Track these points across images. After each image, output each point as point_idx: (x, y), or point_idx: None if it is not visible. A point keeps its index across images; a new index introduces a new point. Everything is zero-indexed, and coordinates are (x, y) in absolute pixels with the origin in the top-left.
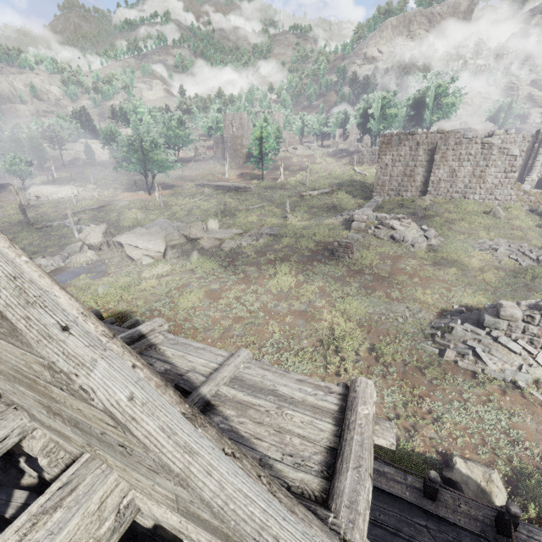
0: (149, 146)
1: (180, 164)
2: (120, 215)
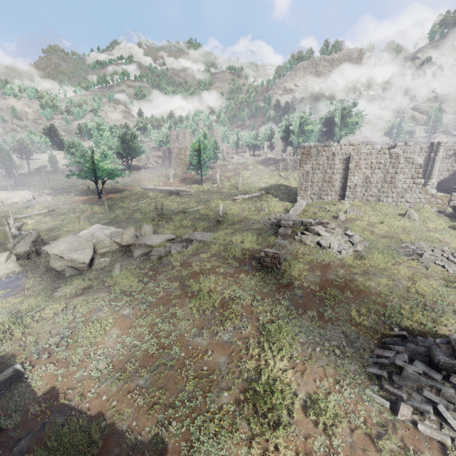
0: (99, 156)
1: (128, 172)
2: (65, 219)
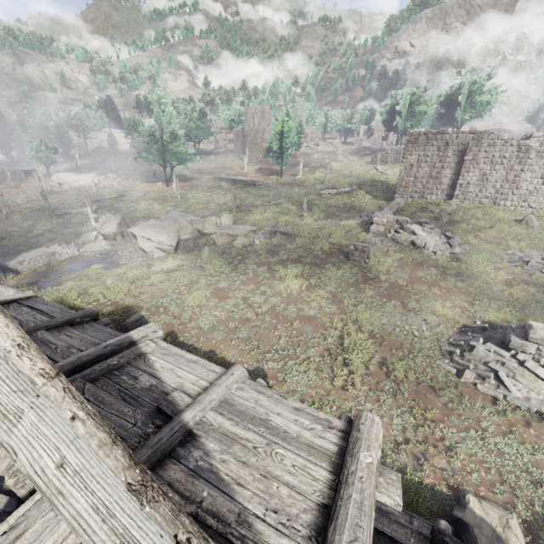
0: (169, 137)
1: (199, 157)
2: (137, 206)
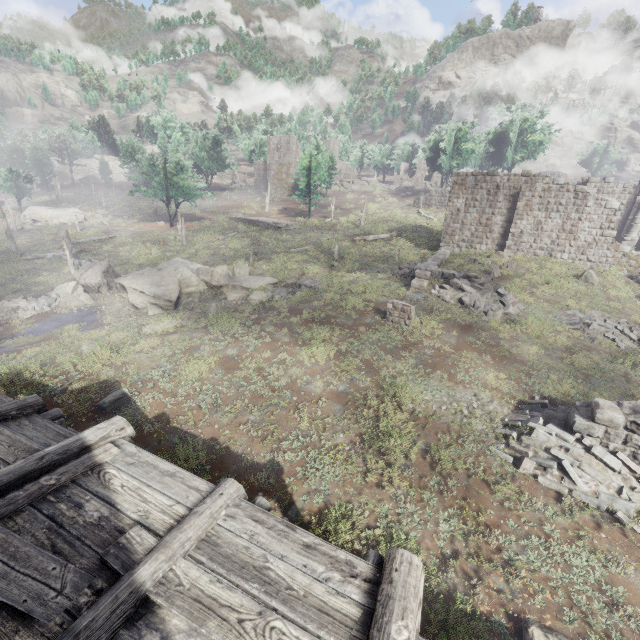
0: (174, 168)
1: (211, 192)
2: (132, 250)
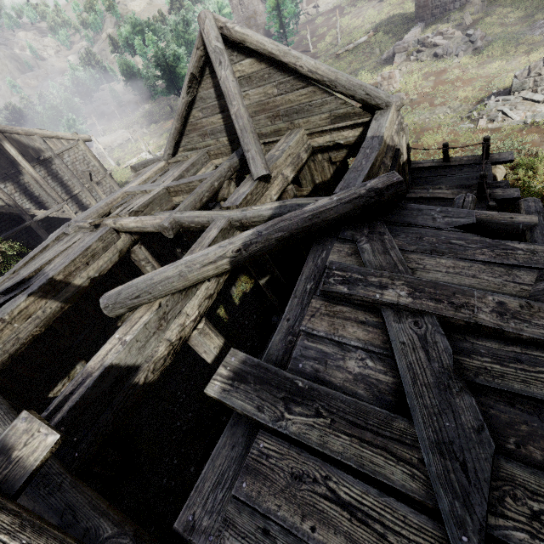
0: (173, 61)
1: None
2: None
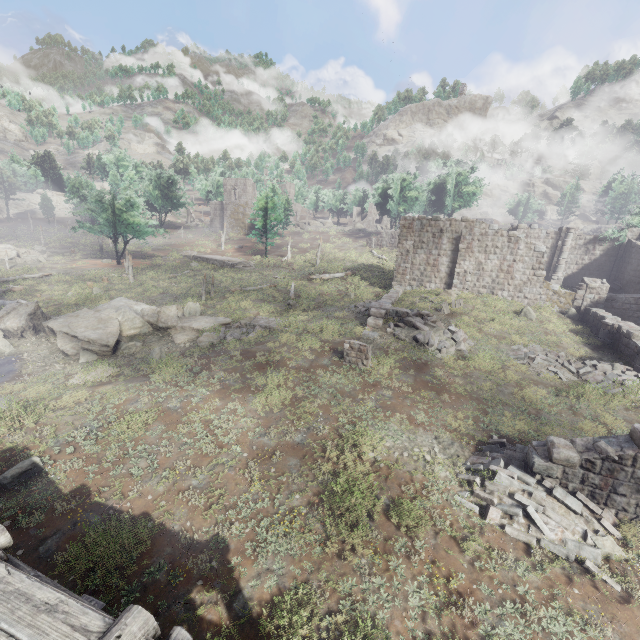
0: (124, 205)
1: (163, 230)
2: (69, 288)
